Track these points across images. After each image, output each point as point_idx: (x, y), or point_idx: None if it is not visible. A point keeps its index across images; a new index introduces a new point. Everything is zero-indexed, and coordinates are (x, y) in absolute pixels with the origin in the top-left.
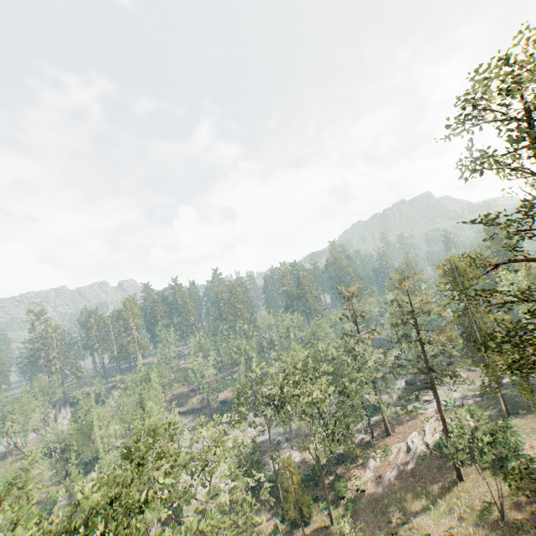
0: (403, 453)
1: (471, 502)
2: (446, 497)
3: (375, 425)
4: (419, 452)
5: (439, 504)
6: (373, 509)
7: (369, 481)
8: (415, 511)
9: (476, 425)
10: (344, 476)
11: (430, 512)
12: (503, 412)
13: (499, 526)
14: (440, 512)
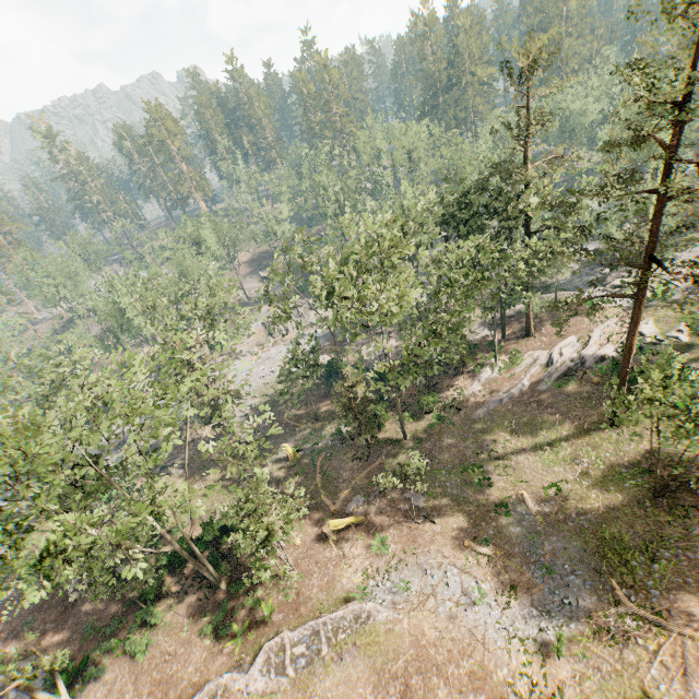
0: (538, 367)
1: (613, 459)
2: (577, 442)
3: (514, 319)
4: (564, 371)
5: (560, 448)
6: (463, 433)
7: (473, 396)
8: (521, 448)
9: (692, 341)
10: (442, 383)
11: (542, 454)
12: None
13: (643, 505)
14: (558, 459)
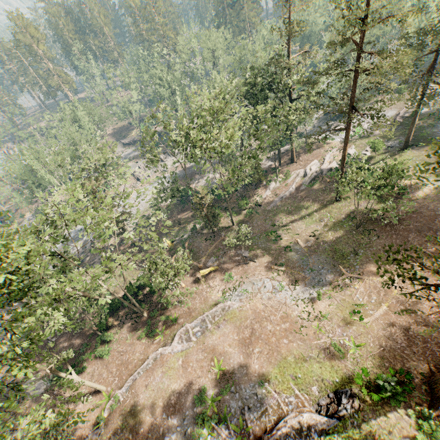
0: (299, 178)
1: (338, 216)
2: (321, 212)
3: (284, 154)
4: (312, 178)
5: (313, 216)
6: (264, 217)
7: (267, 198)
8: (294, 219)
9: (372, 155)
10: (249, 194)
11: (305, 220)
12: (404, 145)
13: (352, 233)
14: (312, 221)
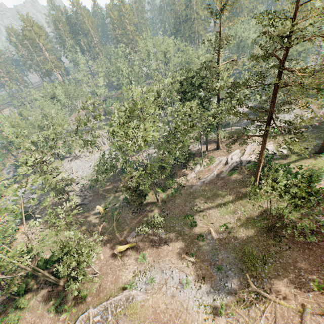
0: (221, 165)
1: (251, 212)
2: (236, 203)
3: (212, 140)
4: (232, 167)
5: (229, 206)
6: (185, 198)
7: (191, 179)
8: (211, 206)
9: (288, 153)
10: (177, 173)
11: (220, 209)
12: (319, 149)
13: (263, 235)
14: (227, 211)
